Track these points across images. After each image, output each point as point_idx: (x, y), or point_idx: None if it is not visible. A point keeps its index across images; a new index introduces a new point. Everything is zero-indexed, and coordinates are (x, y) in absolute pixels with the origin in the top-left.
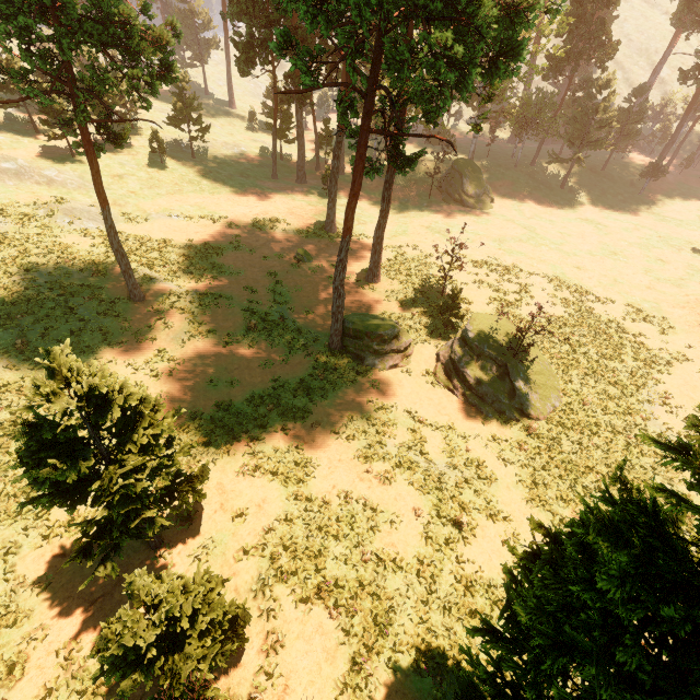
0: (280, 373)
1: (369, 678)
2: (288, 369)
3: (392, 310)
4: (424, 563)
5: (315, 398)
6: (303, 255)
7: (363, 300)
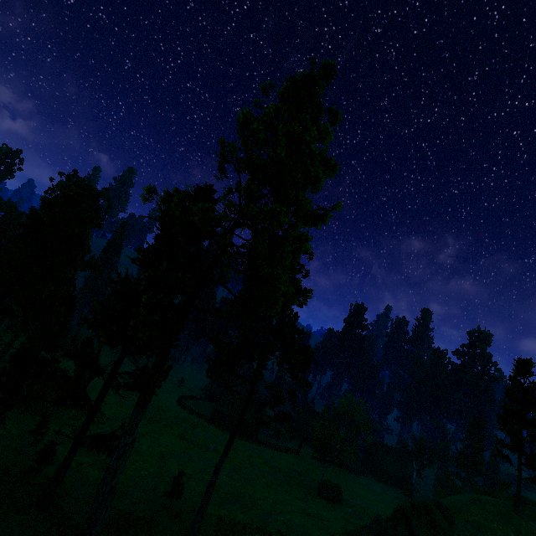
0: None
1: None
2: None
3: None
4: None
5: None
6: None
7: None
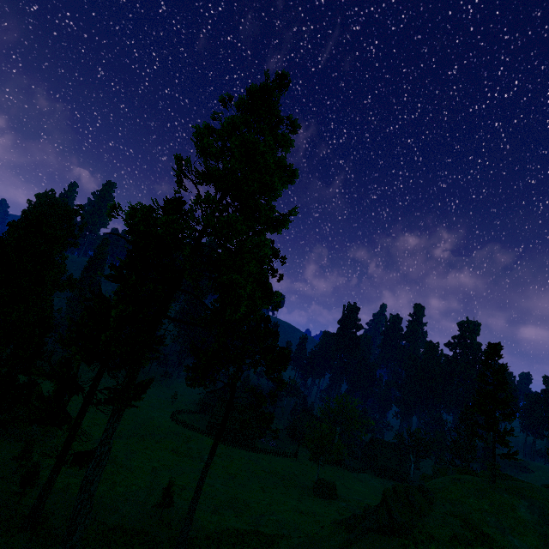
0: None
1: None
2: None
3: None
4: None
5: None
6: None
7: None
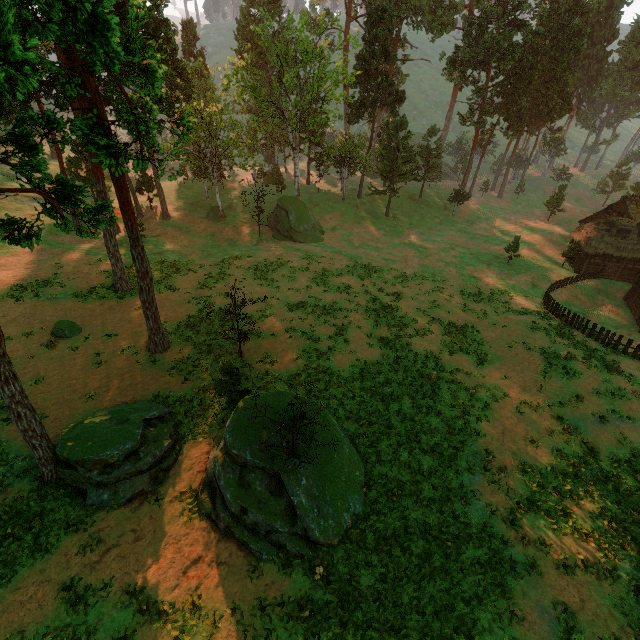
0: None
1: None
2: None
3: (170, 389)
4: None
5: None
6: (63, 328)
7: (134, 381)
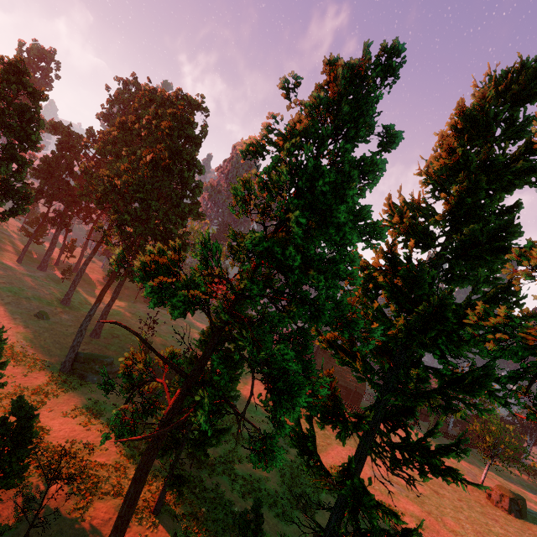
0: (21, 382)
1: (88, 504)
2: (27, 380)
3: (106, 354)
4: (120, 465)
5: (50, 396)
6: (44, 314)
7: (87, 347)
